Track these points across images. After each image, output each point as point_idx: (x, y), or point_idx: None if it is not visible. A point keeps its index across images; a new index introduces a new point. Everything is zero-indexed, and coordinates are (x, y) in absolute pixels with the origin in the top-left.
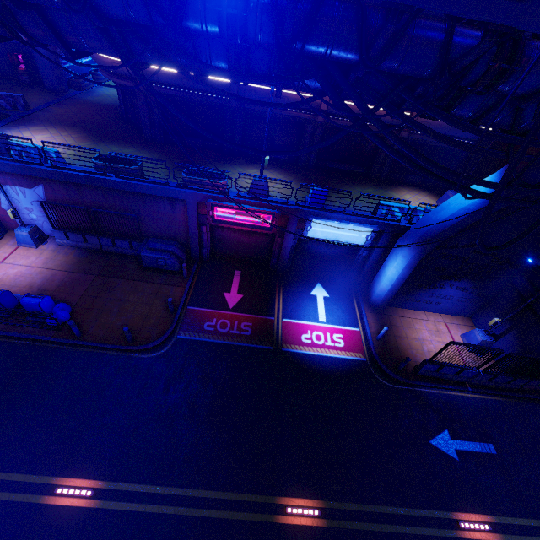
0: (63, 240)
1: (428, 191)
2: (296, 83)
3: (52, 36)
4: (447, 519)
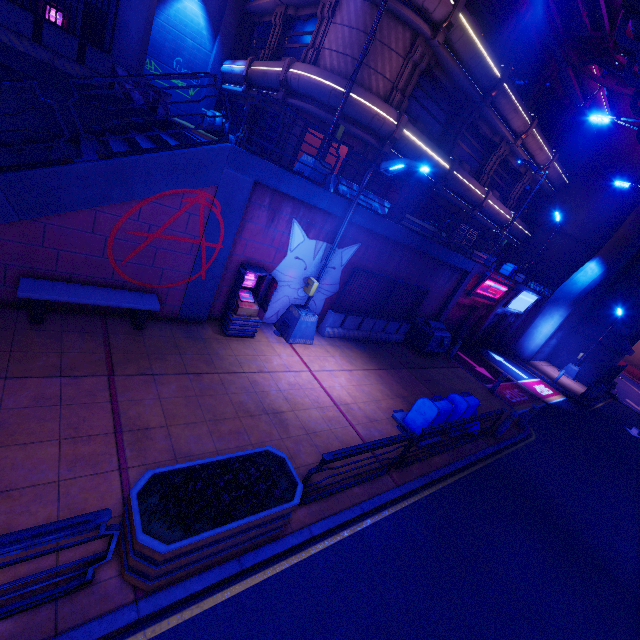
0: (334, 329)
1: None
2: None
3: None
4: None
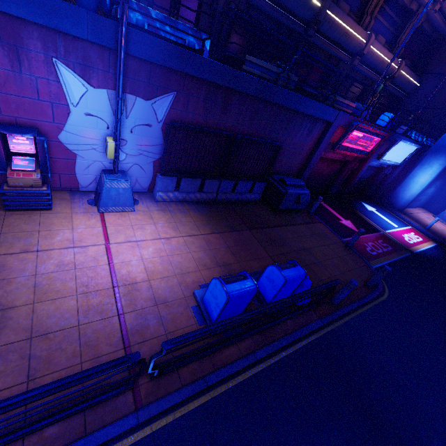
0: (168, 193)
1: None
2: None
3: None
4: None
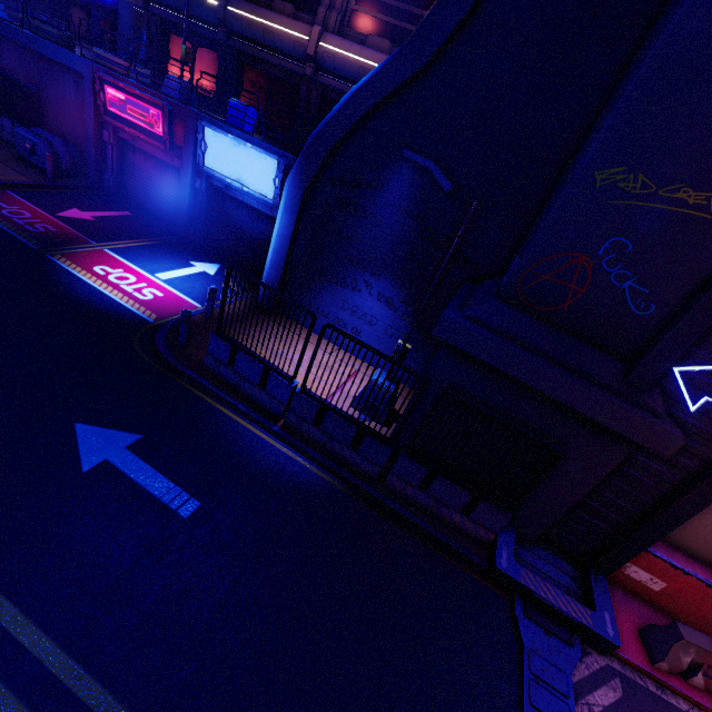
0: None
1: None
2: None
3: None
4: None
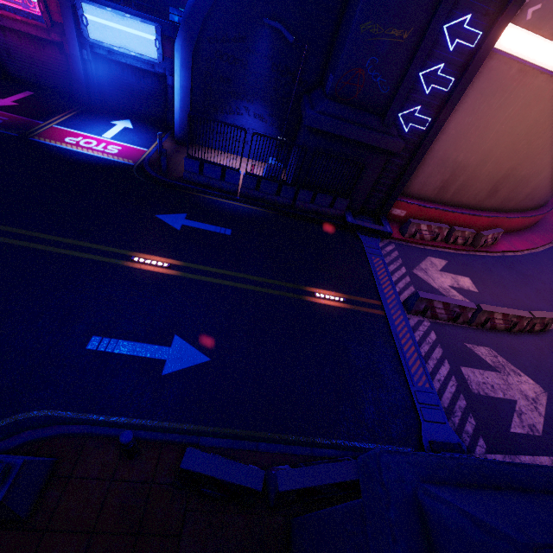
0: None
1: None
2: None
3: None
4: (123, 254)
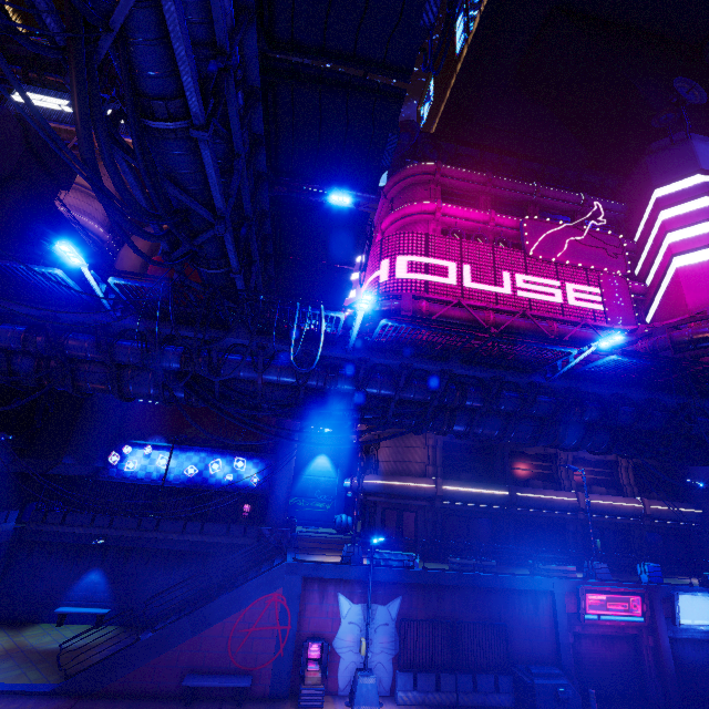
0: (407, 692)
1: (699, 577)
2: (690, 453)
3: (587, 438)
4: None
